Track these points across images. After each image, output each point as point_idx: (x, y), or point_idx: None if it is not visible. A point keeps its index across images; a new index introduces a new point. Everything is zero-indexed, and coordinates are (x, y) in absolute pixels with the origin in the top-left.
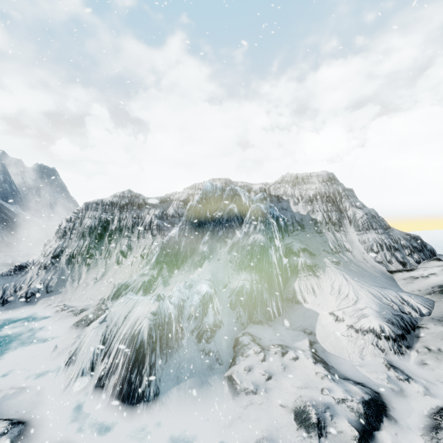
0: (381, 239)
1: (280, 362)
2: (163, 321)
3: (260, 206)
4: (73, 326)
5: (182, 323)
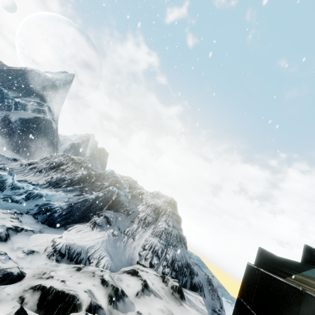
0: (156, 245)
1: (6, 217)
2: None
3: (113, 188)
4: None
5: (8, 191)
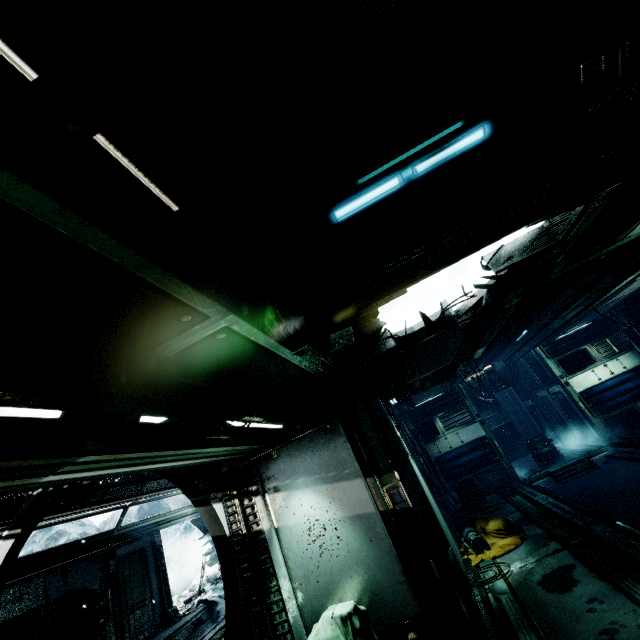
0: None
1: None
2: None
3: None
4: None
5: None
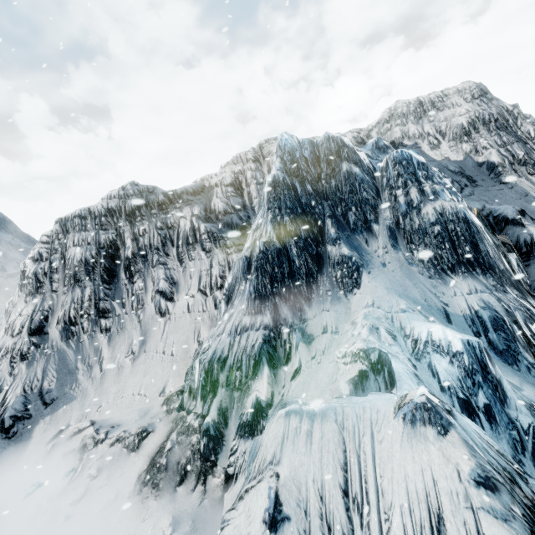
0: None
1: None
2: (523, 498)
3: (409, 152)
4: (144, 489)
5: None
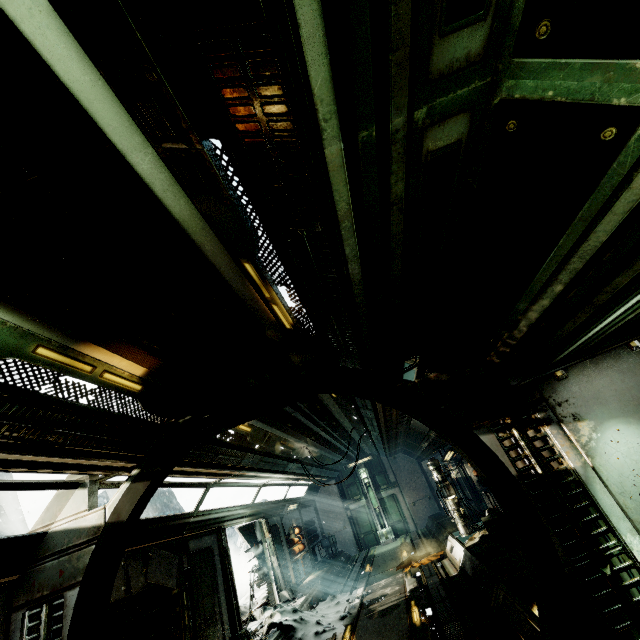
0: None
1: None
2: None
3: None
4: None
5: None
